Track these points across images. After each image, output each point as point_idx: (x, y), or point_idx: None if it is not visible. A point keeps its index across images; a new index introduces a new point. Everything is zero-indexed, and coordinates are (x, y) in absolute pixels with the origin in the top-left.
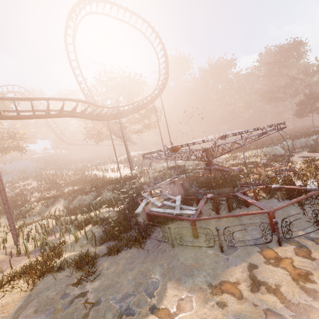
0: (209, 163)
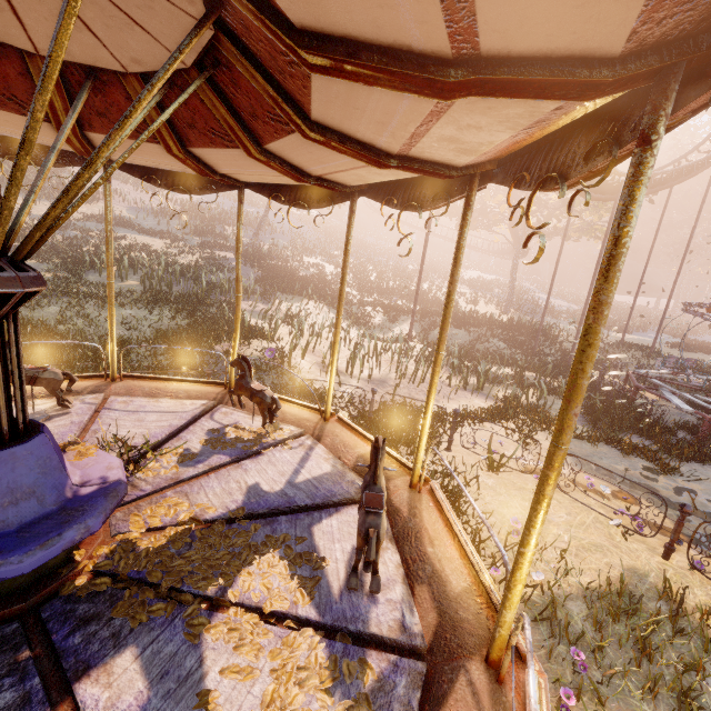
0: None
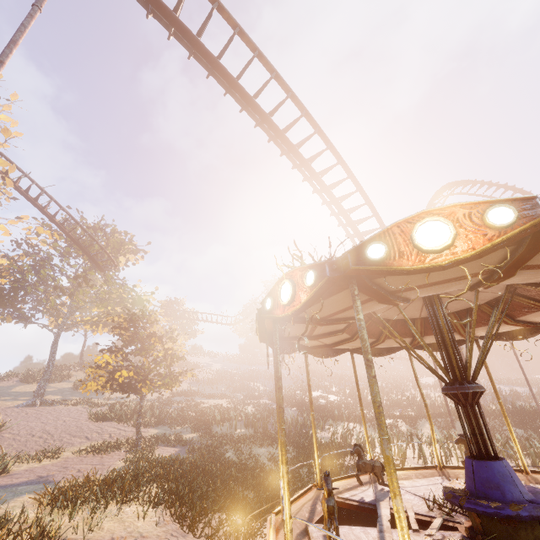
0: None
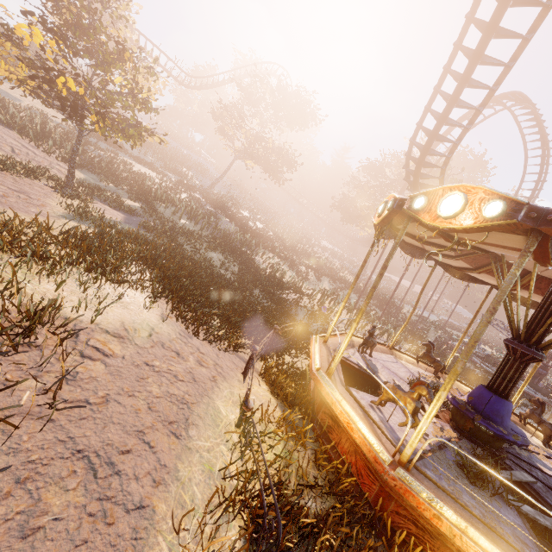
0: (548, 369)
